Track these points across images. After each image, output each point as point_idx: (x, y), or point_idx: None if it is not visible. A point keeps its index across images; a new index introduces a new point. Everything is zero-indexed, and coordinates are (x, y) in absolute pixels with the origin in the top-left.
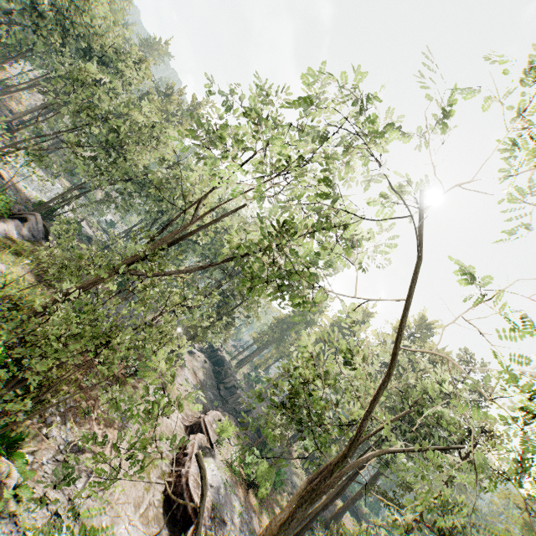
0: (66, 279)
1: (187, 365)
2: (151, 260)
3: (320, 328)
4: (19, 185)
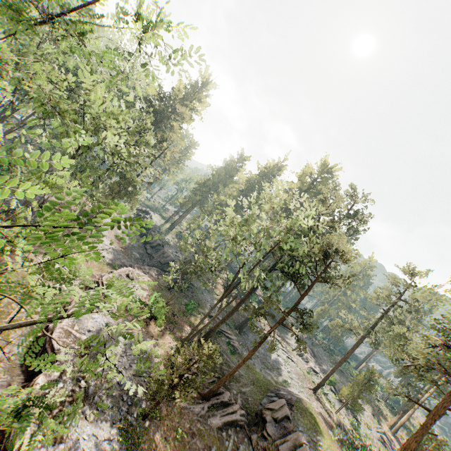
0: None
1: (107, 234)
2: None
3: (235, 186)
4: None
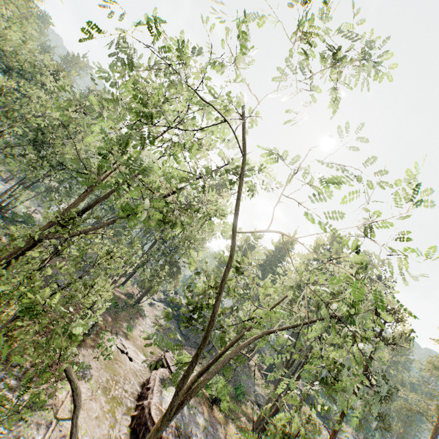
0: None
1: (148, 315)
2: (66, 223)
3: (255, 261)
4: None
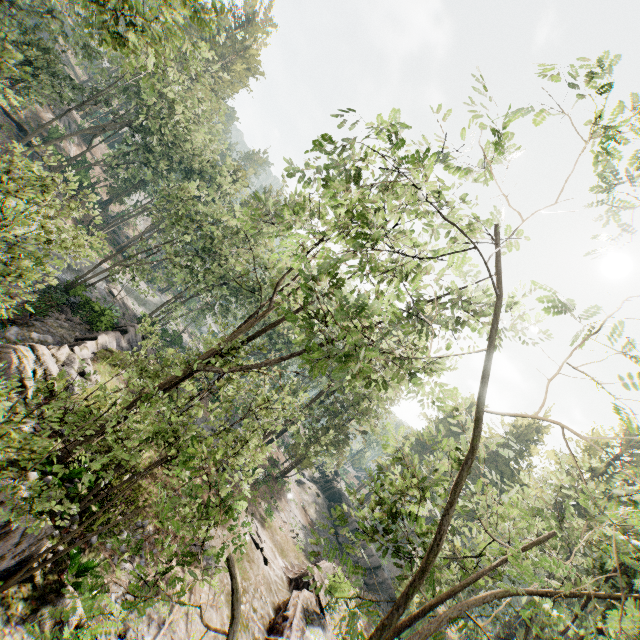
0: (149, 383)
1: (294, 498)
2: (228, 354)
3: None
4: (128, 302)
